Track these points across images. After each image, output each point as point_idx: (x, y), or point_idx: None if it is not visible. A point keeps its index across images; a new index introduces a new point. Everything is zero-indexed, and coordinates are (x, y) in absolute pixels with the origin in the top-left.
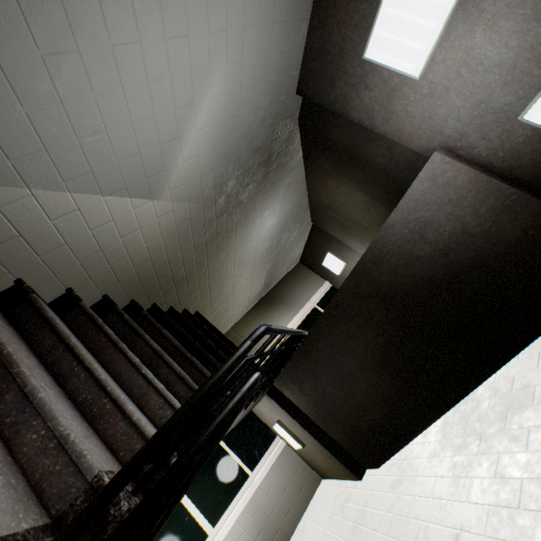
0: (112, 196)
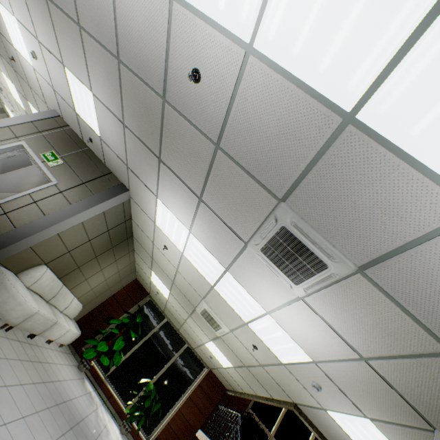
0: (5, 193)
